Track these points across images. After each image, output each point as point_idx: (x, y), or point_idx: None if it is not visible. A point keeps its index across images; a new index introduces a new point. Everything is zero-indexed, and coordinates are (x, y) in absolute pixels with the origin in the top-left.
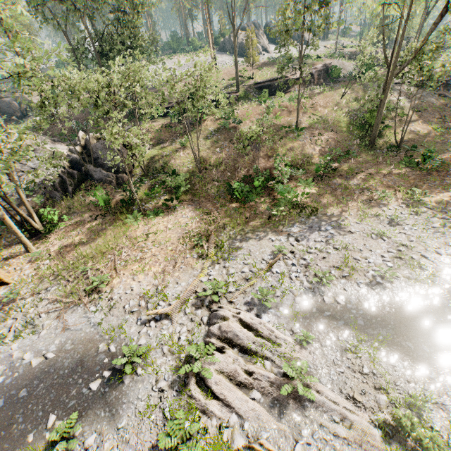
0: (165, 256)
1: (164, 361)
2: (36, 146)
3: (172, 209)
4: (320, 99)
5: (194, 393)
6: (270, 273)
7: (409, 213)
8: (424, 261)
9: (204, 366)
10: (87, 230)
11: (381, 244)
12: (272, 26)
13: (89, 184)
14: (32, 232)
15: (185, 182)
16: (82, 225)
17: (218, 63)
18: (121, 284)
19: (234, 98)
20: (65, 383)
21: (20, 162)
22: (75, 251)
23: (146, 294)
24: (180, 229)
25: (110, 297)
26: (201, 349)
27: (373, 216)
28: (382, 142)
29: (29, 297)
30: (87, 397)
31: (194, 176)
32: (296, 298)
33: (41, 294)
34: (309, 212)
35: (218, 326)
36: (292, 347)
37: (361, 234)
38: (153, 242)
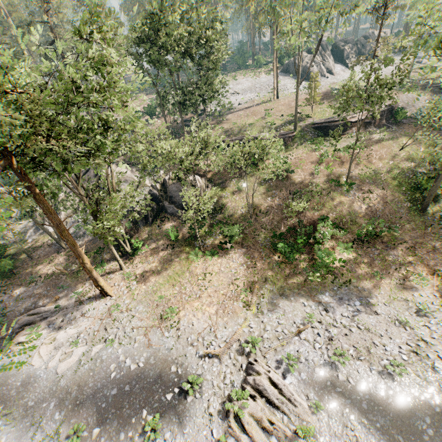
0: (218, 299)
1: (213, 393)
2: (127, 178)
3: (225, 251)
4: (377, 149)
5: (232, 424)
6: (298, 338)
7: (439, 304)
8: (438, 362)
9: (240, 407)
10: (161, 259)
11: (402, 334)
12: (341, 44)
13: (163, 215)
14: (124, 252)
15: (238, 232)
16: (157, 252)
17: (280, 87)
18: (185, 317)
19: (290, 138)
20: (151, 389)
21: (116, 190)
22: (153, 278)
23: (203, 331)
24: (230, 274)
25: (178, 327)
26: (240, 394)
27: (402, 300)
28: (436, 208)
29: (125, 311)
30: (164, 403)
31: (246, 220)
32: (315, 368)
33: (132, 312)
34: (342, 282)
35: (253, 378)
36: (305, 411)
37: (385, 317)
38: (209, 282)
